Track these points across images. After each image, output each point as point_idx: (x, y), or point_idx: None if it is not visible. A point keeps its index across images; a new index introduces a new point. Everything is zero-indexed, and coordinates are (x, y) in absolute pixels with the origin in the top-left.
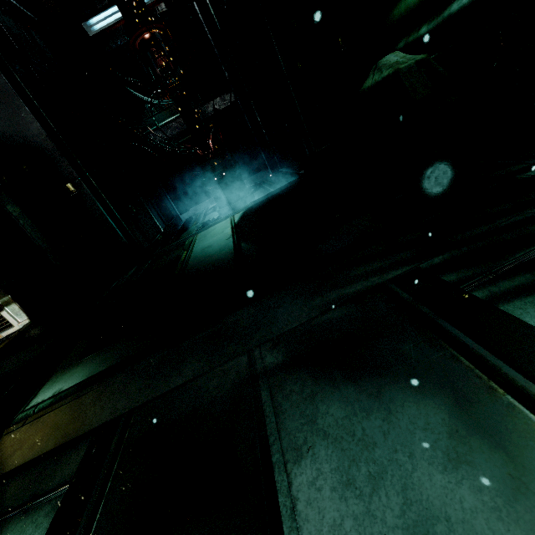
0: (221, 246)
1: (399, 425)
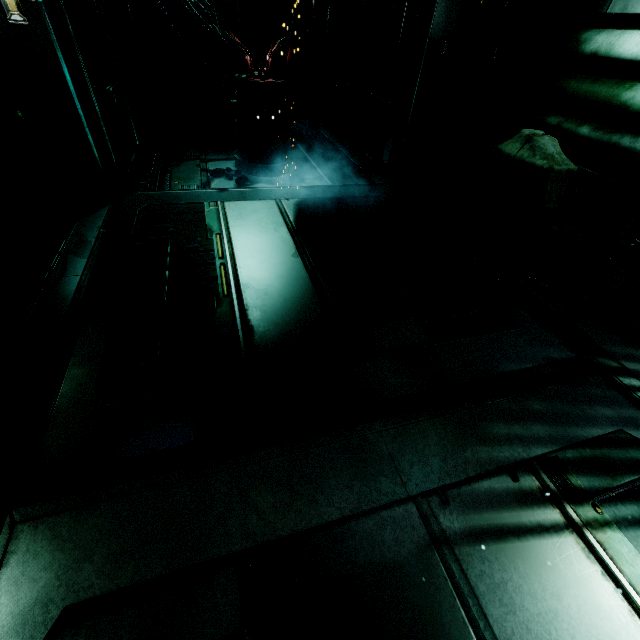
0: (288, 266)
1: (580, 631)
